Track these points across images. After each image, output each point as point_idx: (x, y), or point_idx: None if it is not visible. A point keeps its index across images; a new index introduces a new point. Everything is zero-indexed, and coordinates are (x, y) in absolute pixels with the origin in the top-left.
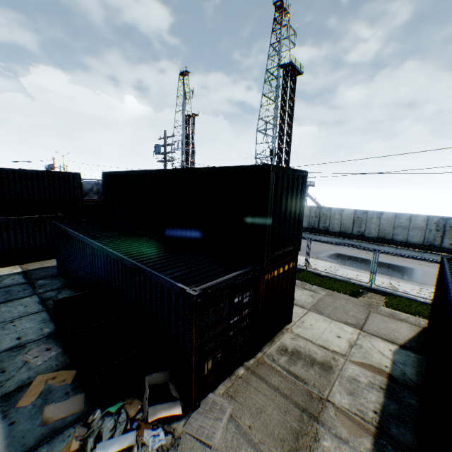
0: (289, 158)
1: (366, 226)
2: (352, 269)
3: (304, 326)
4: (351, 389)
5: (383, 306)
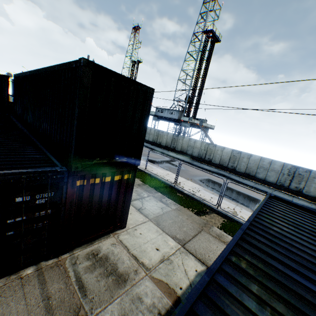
0: (198, 104)
1: (238, 163)
2: (212, 192)
3: (133, 234)
4: (127, 310)
5: (219, 226)
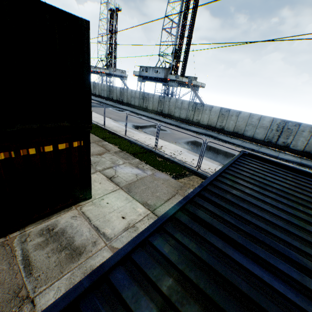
0: (186, 59)
1: (227, 122)
2: (195, 154)
3: (98, 204)
4: None
5: None
